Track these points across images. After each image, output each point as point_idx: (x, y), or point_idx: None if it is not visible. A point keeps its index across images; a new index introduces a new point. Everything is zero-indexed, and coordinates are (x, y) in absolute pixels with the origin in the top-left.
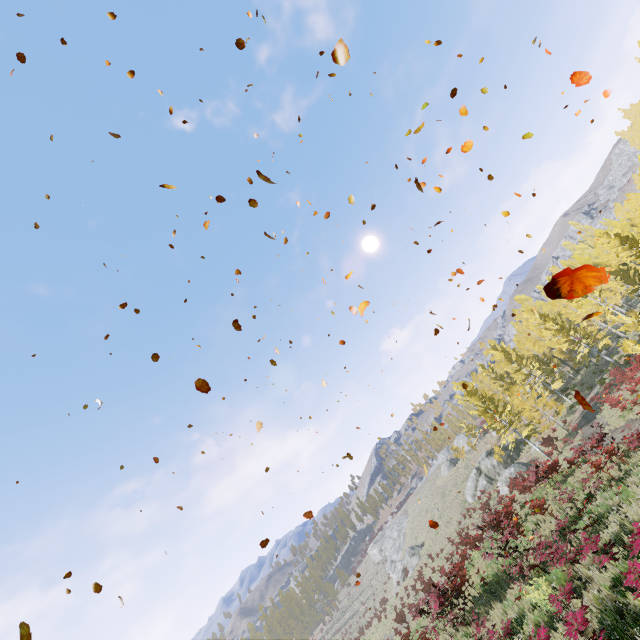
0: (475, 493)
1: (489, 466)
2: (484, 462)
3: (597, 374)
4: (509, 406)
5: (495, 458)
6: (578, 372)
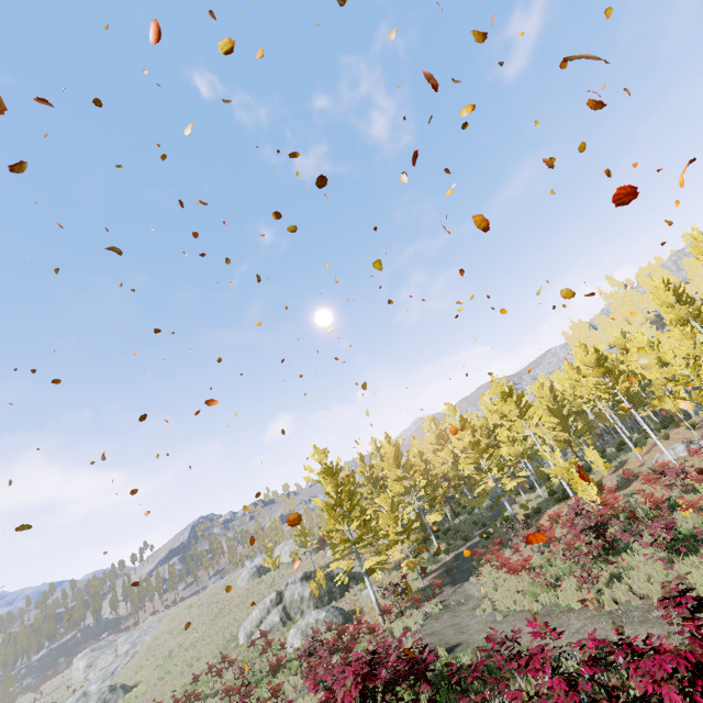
0: (255, 631)
1: (297, 596)
2: (293, 587)
3: (478, 526)
4: (370, 513)
5: (311, 587)
6: (457, 516)
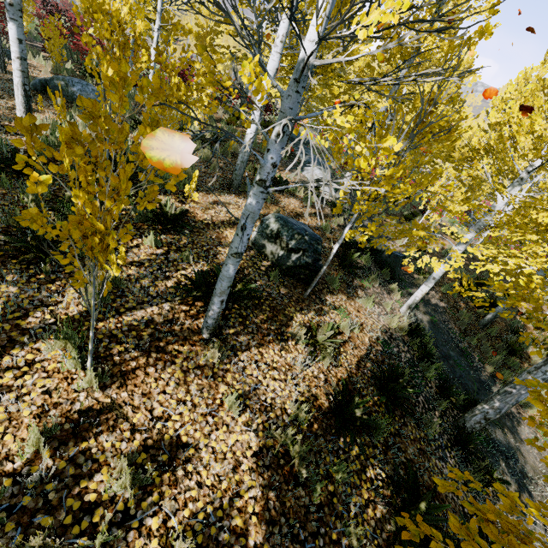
0: None
1: None
2: None
3: None
4: None
5: None
6: None
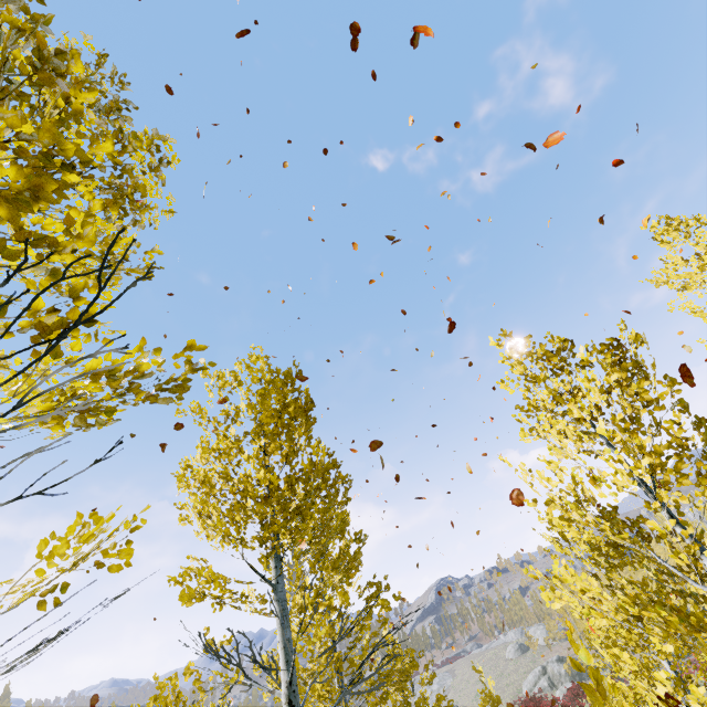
0: (533, 688)
1: (556, 671)
2: (552, 665)
3: None
4: None
5: (564, 667)
6: None
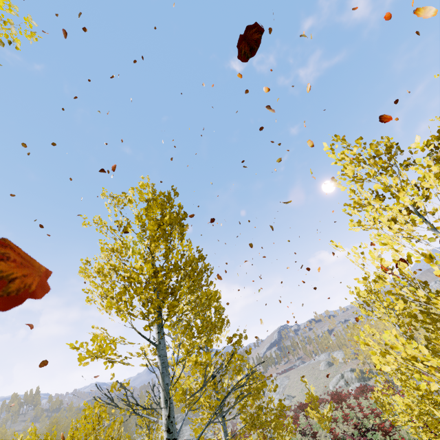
0: (335, 386)
1: (349, 376)
2: (347, 373)
3: None
4: None
5: (354, 374)
6: None
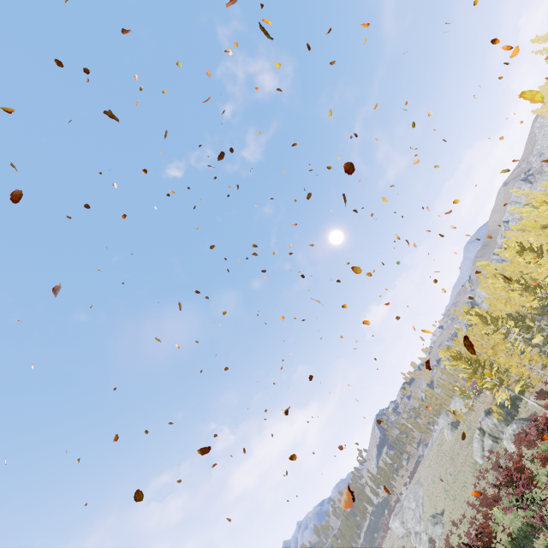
0: (483, 454)
1: (490, 425)
2: (485, 422)
3: None
4: (495, 365)
5: (494, 417)
6: None
